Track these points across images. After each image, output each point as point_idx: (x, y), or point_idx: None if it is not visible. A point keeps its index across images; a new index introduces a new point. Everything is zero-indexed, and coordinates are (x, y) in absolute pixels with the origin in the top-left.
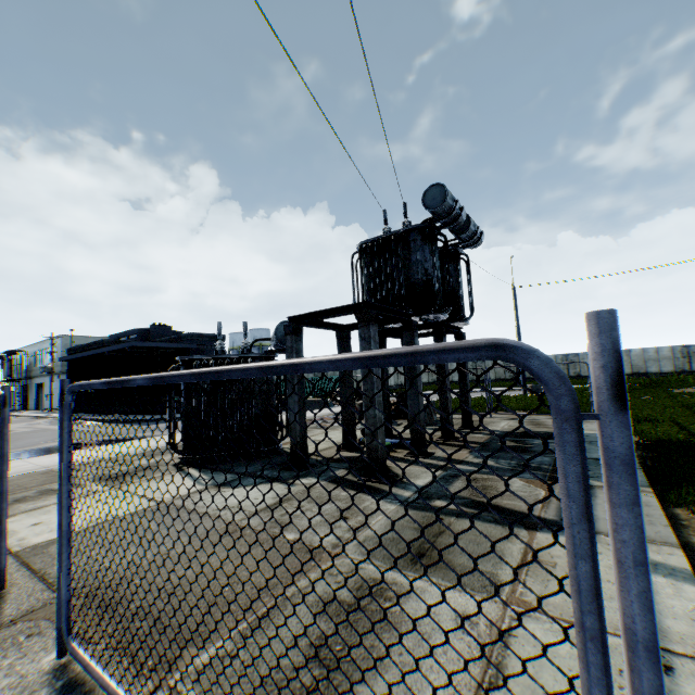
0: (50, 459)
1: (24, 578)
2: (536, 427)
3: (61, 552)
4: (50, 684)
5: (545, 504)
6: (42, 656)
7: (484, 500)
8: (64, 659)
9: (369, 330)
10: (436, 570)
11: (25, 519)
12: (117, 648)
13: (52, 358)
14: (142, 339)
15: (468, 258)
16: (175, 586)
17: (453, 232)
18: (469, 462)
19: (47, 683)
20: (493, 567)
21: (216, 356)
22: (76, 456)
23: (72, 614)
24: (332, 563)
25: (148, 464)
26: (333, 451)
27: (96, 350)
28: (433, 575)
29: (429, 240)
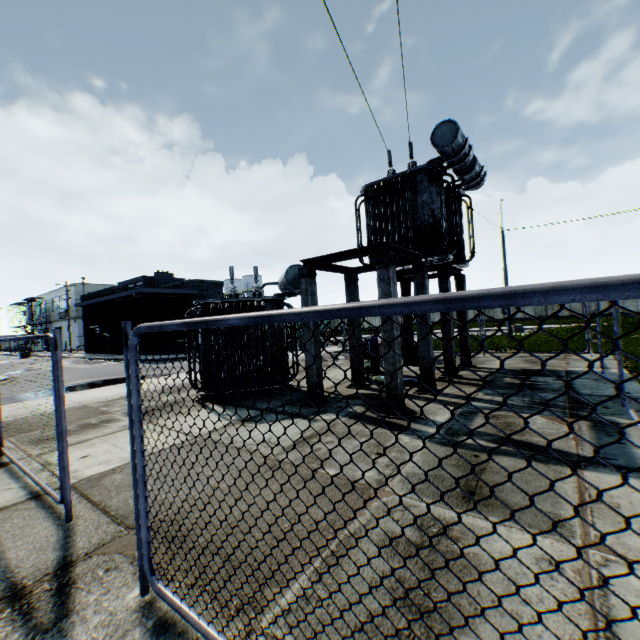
0: (81, 396)
1: (87, 510)
2: (534, 365)
3: (136, 495)
4: (141, 624)
5: (578, 442)
6: (125, 592)
7: (513, 437)
8: (147, 597)
9: (388, 271)
10: (493, 510)
11: (73, 452)
12: (197, 586)
13: (68, 305)
14: (148, 286)
15: (470, 200)
16: (294, 548)
17: (457, 173)
18: (481, 399)
19: (137, 622)
20: (552, 507)
21: (230, 300)
22: (104, 393)
23: (151, 554)
24: (577, 554)
25: (171, 400)
26: (343, 388)
27: (107, 296)
28: (493, 514)
29: (436, 181)
